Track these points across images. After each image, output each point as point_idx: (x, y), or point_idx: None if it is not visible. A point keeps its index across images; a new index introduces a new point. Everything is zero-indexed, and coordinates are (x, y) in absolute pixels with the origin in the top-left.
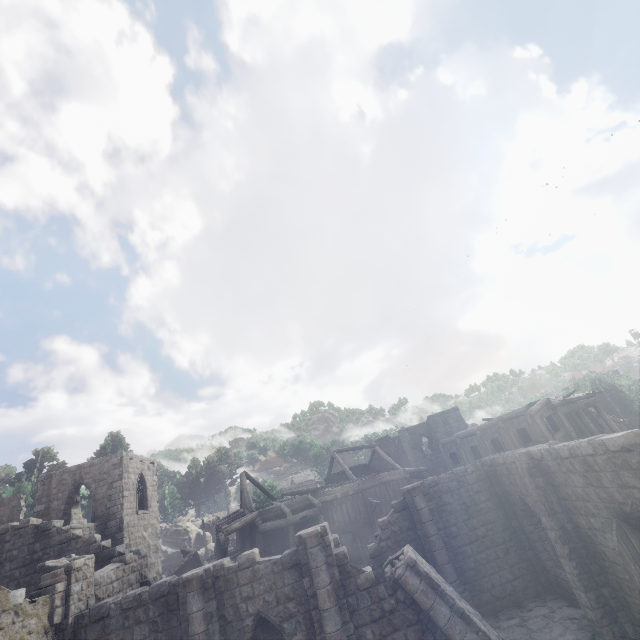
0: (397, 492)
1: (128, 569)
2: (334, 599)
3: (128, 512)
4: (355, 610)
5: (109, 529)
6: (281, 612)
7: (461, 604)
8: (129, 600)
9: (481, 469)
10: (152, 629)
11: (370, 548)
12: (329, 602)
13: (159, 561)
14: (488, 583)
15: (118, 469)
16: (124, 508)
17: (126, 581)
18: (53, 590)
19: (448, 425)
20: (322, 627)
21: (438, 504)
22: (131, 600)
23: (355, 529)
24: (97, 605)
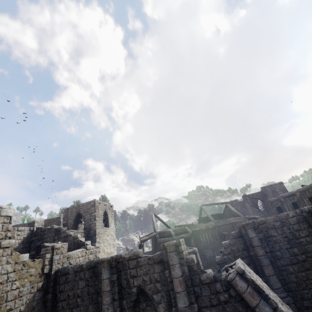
0: None
1: (88, 252)
2: (184, 286)
3: (98, 227)
4: (199, 296)
5: (90, 234)
6: (152, 288)
7: (283, 308)
8: (77, 267)
9: (300, 214)
10: (86, 284)
11: (216, 258)
12: (180, 288)
13: (115, 251)
14: (308, 294)
15: (93, 207)
16: (96, 225)
17: (87, 258)
18: (44, 257)
19: (275, 192)
20: (176, 302)
21: (265, 236)
22: (78, 267)
23: (213, 247)
24: (64, 267)
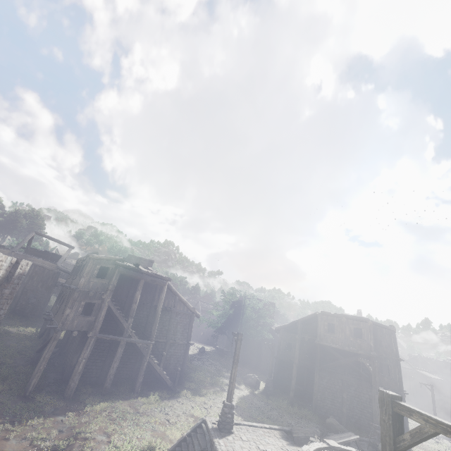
0: (38, 275)
1: None
2: None
3: None
4: None
5: None
6: None
7: None
8: None
9: None
10: None
11: None
12: None
13: None
14: None
15: None
16: None
17: None
18: None
19: None
20: None
21: None
22: None
23: None
24: None
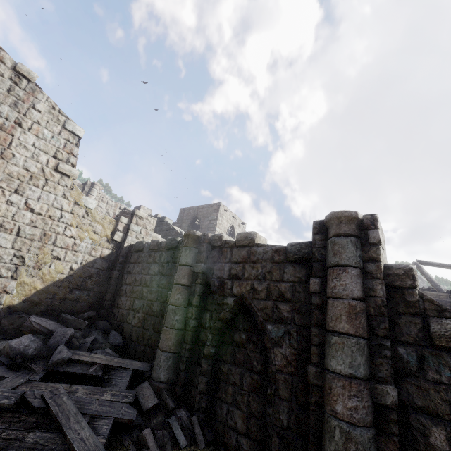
0: None
1: None
2: (360, 326)
3: None
4: (409, 373)
5: None
6: (268, 309)
7: None
8: (154, 244)
9: None
10: (160, 270)
11: None
12: (347, 324)
13: None
14: None
15: (216, 213)
16: None
17: None
18: (119, 219)
19: None
20: (324, 358)
21: None
22: (155, 244)
23: None
24: (139, 241)
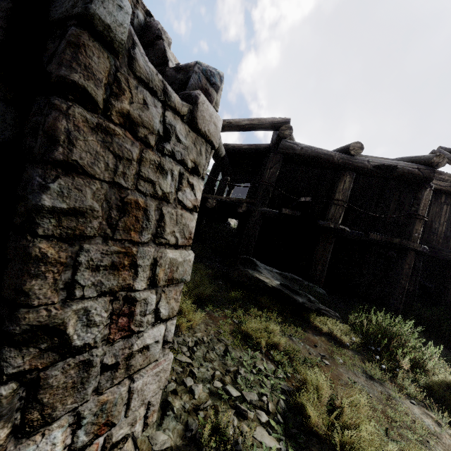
0: None
1: None
2: None
3: None
4: None
5: None
6: None
7: None
8: None
9: None
10: None
11: None
12: None
13: None
14: None
15: None
16: None
17: None
18: None
19: None
20: None
21: None
22: None
23: None
24: None
